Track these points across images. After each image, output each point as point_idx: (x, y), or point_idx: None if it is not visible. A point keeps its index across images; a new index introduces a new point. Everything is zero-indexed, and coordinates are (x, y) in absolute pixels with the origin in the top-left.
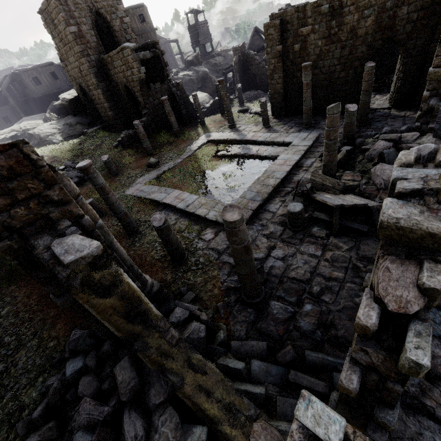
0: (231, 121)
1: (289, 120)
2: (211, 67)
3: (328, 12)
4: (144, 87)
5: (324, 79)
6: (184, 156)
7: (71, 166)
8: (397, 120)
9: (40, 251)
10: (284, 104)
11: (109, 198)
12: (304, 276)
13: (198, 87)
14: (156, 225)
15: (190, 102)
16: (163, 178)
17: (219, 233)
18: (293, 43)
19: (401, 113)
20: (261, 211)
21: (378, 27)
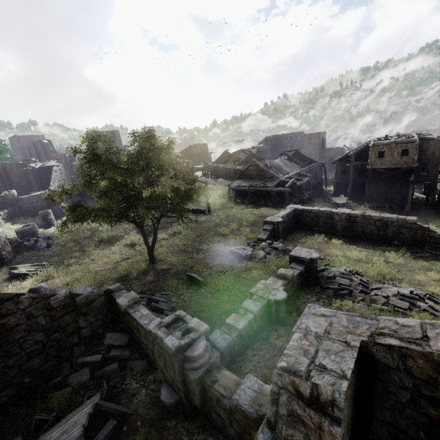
0: None
1: None
2: None
3: None
4: None
5: None
6: None
7: None
8: None
9: None
10: None
11: None
12: None
13: None
14: None
15: None
16: None
17: None
18: None
19: None
20: None
21: None
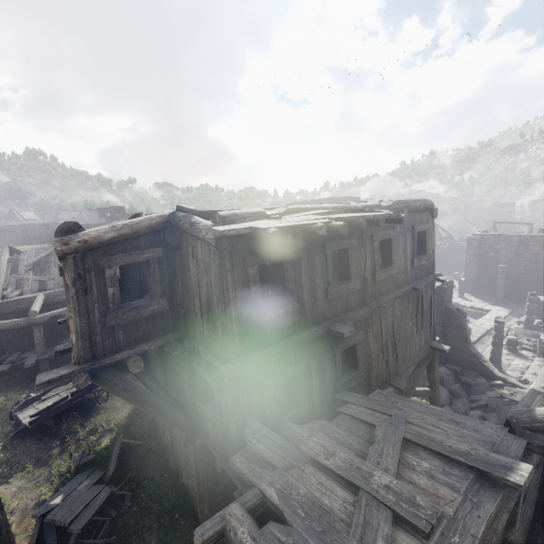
0: None
1: (480, 296)
2: None
3: (517, 241)
4: None
5: (512, 276)
6: None
7: None
8: None
9: (452, 309)
10: (475, 285)
11: None
12: (523, 367)
13: None
14: None
15: None
16: None
17: None
18: (489, 251)
19: None
20: (482, 340)
21: None
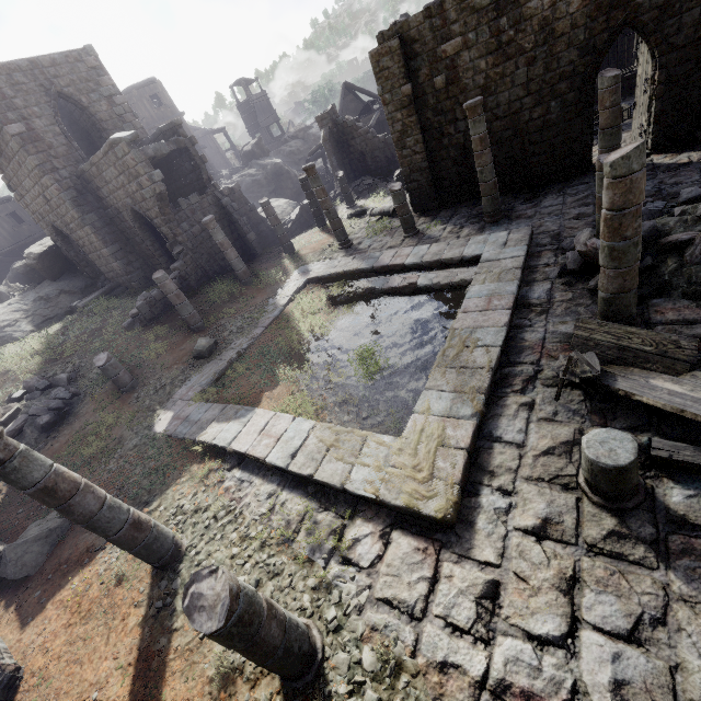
0: (341, 236)
1: (451, 213)
2: (285, 158)
3: (489, 3)
4: (167, 206)
5: (502, 128)
6: (265, 320)
7: (37, 387)
8: (680, 172)
9: None
10: (434, 187)
11: (74, 505)
12: None
13: (269, 190)
14: (204, 628)
15: (260, 217)
16: (230, 378)
17: (393, 535)
18: (431, 75)
19: (679, 158)
20: (483, 445)
21: (596, 10)
